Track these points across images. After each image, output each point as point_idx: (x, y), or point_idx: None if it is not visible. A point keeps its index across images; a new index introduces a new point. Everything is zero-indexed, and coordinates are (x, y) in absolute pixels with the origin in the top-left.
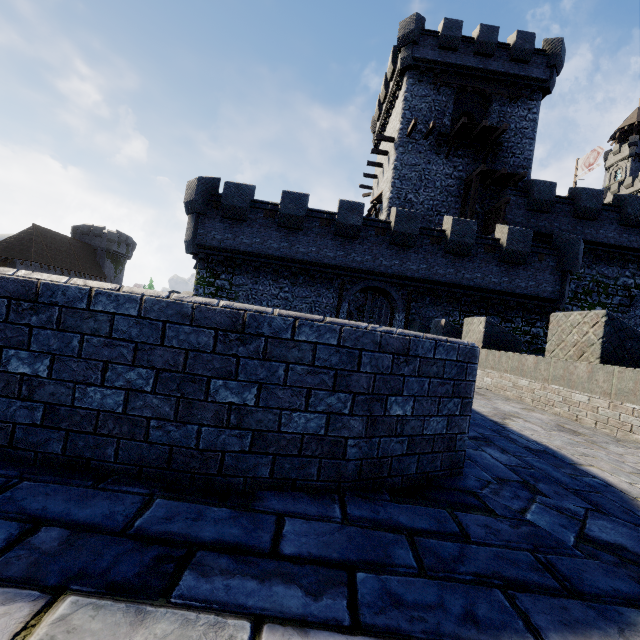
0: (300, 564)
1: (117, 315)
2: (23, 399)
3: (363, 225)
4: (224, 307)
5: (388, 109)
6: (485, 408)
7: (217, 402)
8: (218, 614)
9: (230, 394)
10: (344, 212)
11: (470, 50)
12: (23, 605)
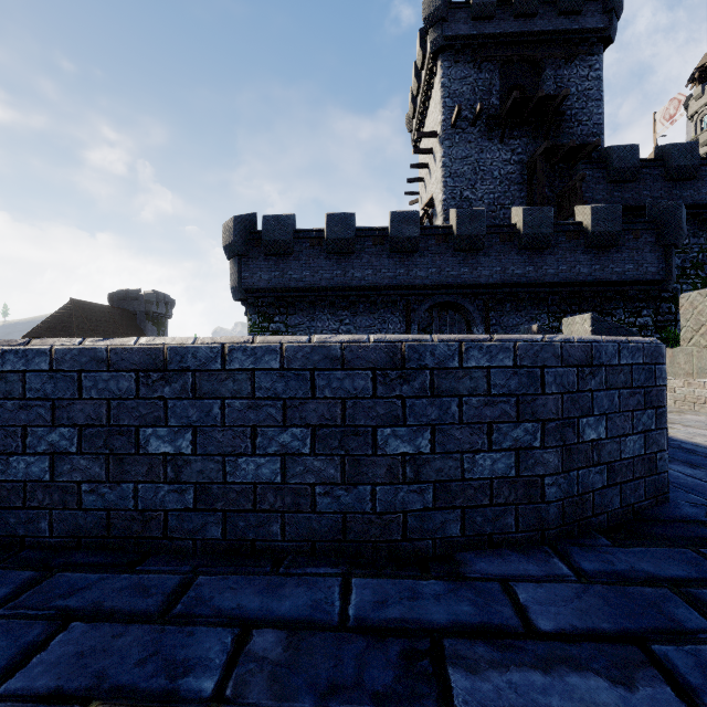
0: (566, 642)
1: (257, 371)
2: (170, 482)
3: (421, 235)
4: (377, 342)
5: (424, 101)
6: None
7: (388, 455)
8: None
9: (401, 443)
10: (397, 225)
11: (509, 14)
12: None
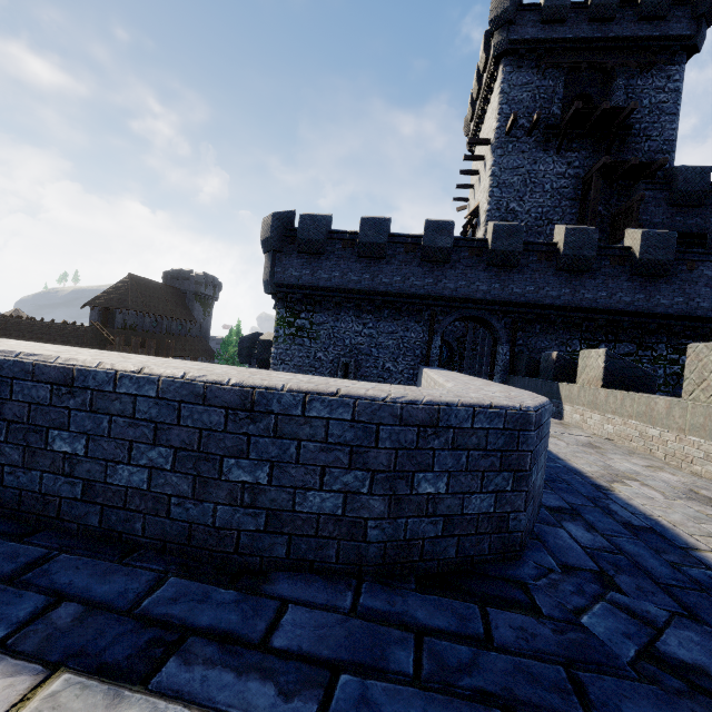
0: (289, 658)
1: (139, 397)
2: (66, 475)
3: (454, 246)
4: (233, 385)
5: (482, 106)
6: (593, 466)
7: (230, 481)
8: (188, 705)
9: (243, 473)
10: (431, 234)
11: (583, 18)
12: (29, 677)
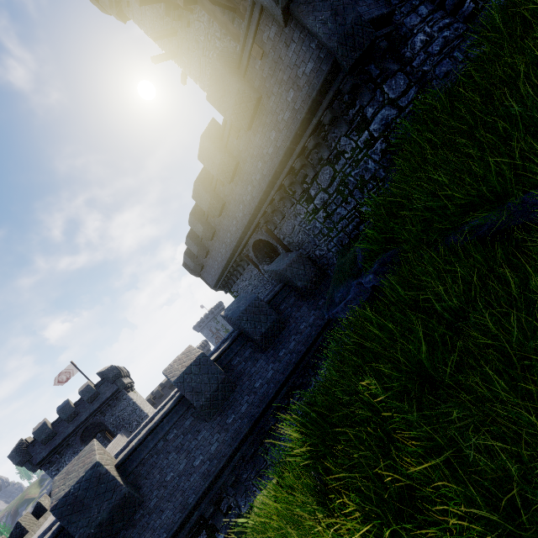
0: None
1: None
2: None
3: (207, 219)
4: None
5: None
6: None
7: None
8: None
9: None
10: (195, 229)
11: None
12: None
